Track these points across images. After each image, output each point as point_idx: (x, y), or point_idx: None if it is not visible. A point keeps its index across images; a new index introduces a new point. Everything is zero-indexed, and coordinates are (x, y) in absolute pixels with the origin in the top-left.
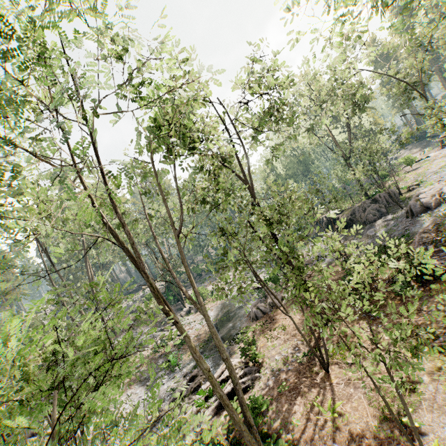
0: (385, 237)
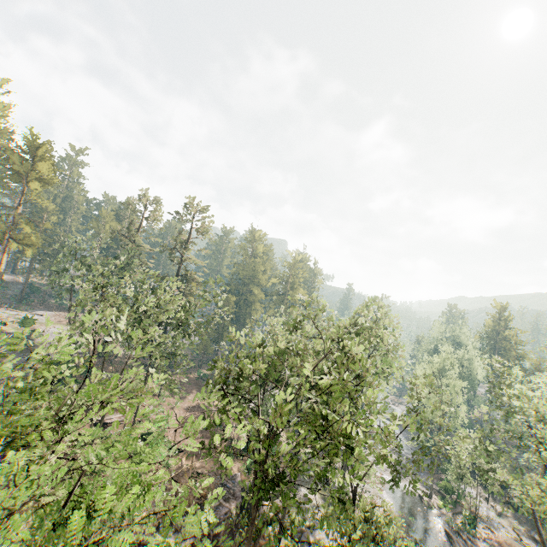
0: None
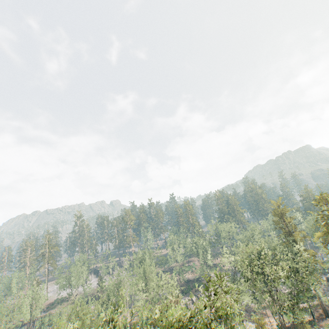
0: (328, 293)
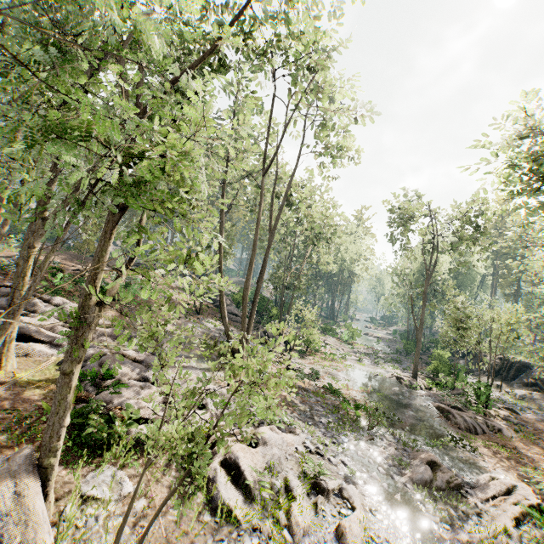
0: None
